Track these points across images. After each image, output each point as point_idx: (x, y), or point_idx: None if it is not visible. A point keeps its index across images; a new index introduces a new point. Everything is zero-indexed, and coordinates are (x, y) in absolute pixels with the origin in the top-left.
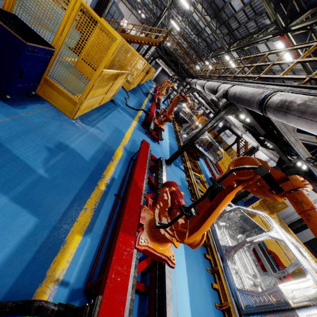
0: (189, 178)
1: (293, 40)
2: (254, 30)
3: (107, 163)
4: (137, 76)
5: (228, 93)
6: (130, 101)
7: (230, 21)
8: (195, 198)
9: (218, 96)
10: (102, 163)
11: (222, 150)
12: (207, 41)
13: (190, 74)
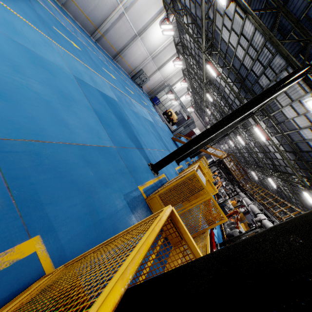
0: None
1: None
2: (291, 173)
3: None
4: None
5: (262, 222)
6: None
7: (273, 160)
8: None
9: (256, 220)
10: None
11: None
12: (255, 159)
13: (239, 183)
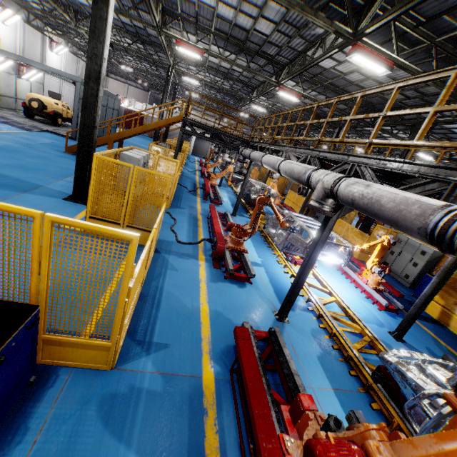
0: (323, 320)
1: (374, 43)
2: (304, 47)
3: (201, 432)
4: (174, 183)
5: (337, 196)
6: (179, 226)
7: (264, 48)
8: (356, 366)
9: (318, 198)
10: (194, 442)
11: (347, 243)
12: (242, 81)
13: (242, 139)
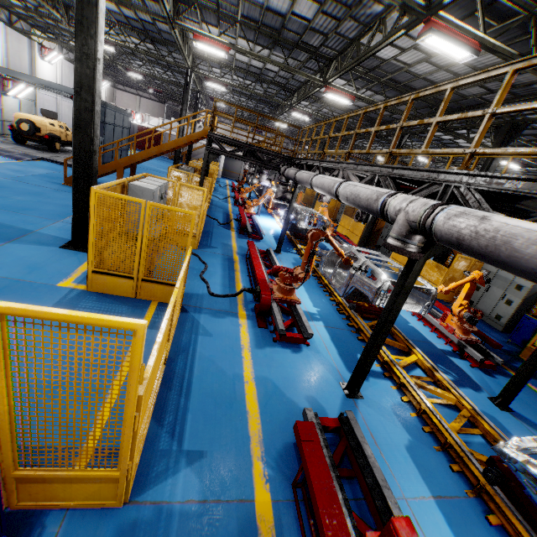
0: (405, 390)
1: (454, 19)
2: (357, 33)
3: None
4: (201, 217)
5: (432, 233)
6: (211, 273)
7: (305, 38)
8: (458, 456)
9: (400, 236)
10: None
11: (428, 284)
12: (278, 83)
13: (284, 156)
